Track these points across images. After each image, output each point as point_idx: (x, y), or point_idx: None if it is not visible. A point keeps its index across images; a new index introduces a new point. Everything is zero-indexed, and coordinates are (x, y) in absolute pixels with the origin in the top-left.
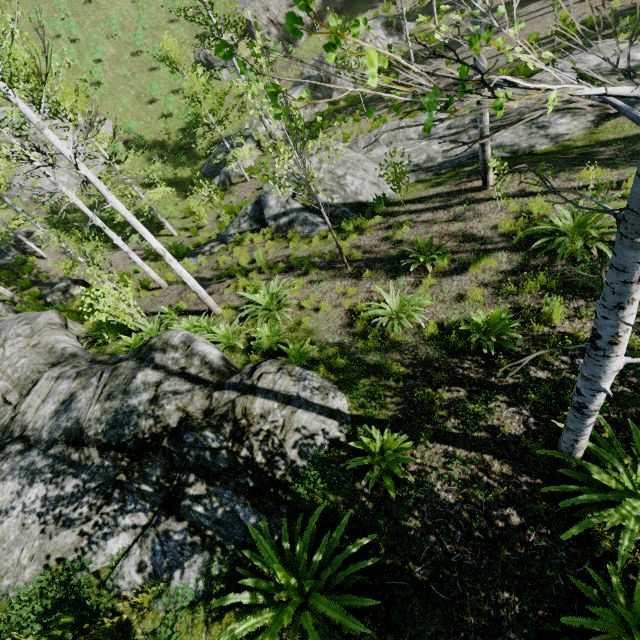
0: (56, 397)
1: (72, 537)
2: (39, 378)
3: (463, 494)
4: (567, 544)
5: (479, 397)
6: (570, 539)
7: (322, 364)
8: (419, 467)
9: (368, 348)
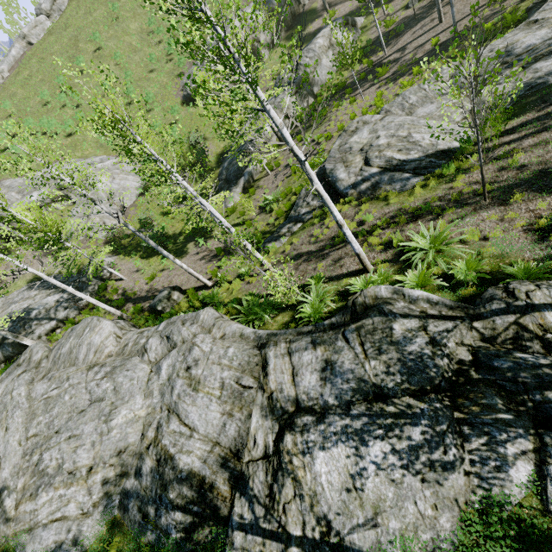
0: (308, 368)
1: (461, 478)
2: (265, 359)
3: None
4: None
5: None
6: None
7: None
8: None
9: None
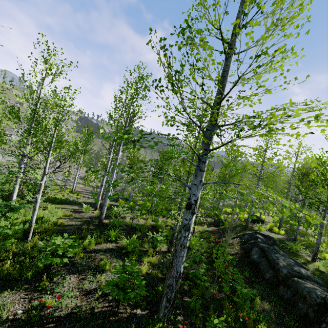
0: None
1: None
2: None
3: None
4: None
5: None
6: None
7: None
8: None
9: None
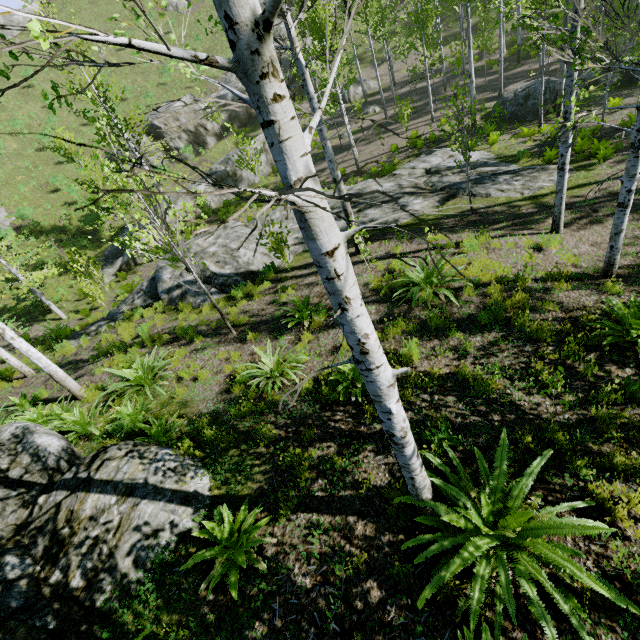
0: None
1: None
2: None
3: (322, 573)
4: (427, 613)
5: (348, 450)
6: (430, 605)
7: (187, 439)
8: (278, 548)
9: (243, 413)
